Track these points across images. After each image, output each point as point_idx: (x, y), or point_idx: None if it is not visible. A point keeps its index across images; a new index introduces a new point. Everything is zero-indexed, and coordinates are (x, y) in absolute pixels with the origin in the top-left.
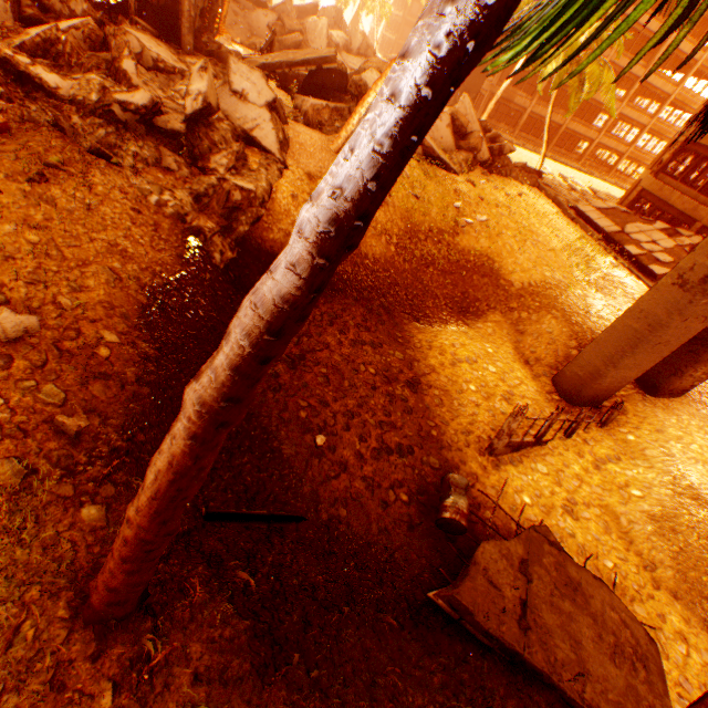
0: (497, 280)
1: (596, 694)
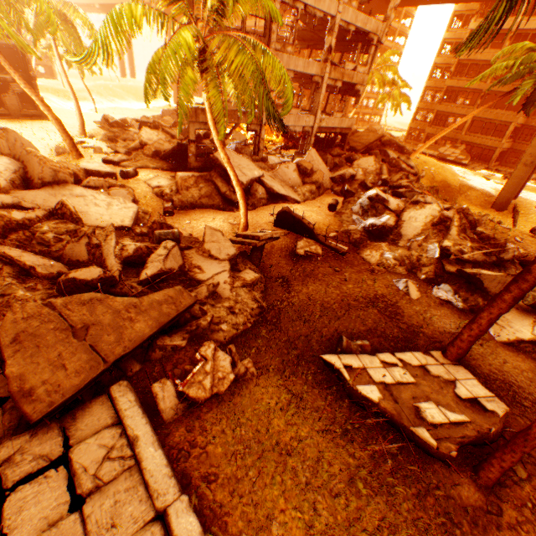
0: (451, 187)
1: None
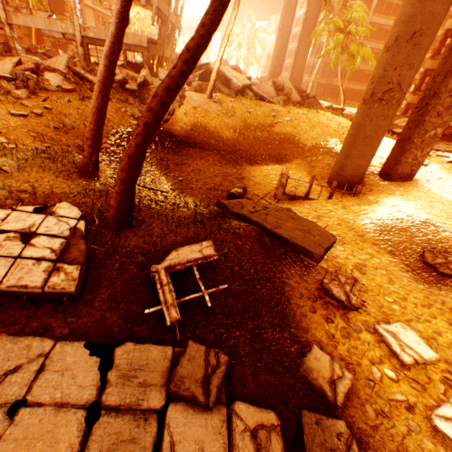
0: (297, 145)
1: (281, 231)
